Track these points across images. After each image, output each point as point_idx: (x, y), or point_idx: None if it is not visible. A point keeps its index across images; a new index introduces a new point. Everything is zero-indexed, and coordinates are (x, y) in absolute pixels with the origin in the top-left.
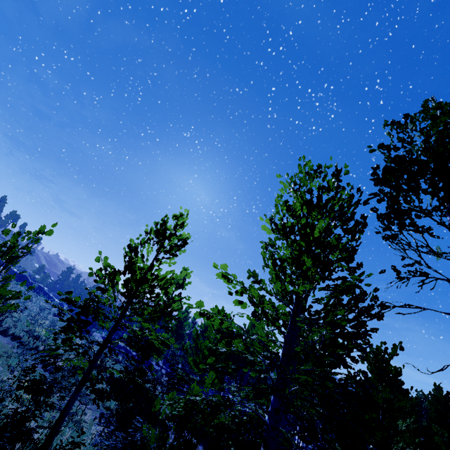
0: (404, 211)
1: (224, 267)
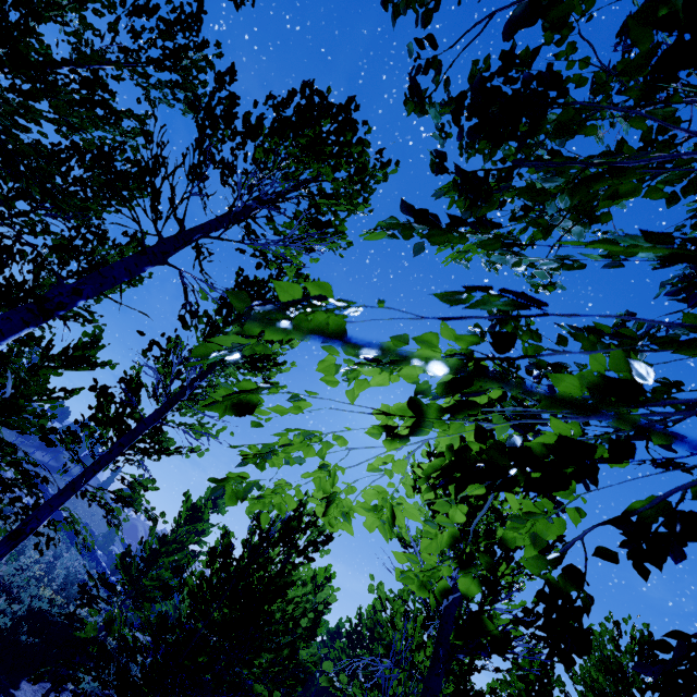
0: None
1: None
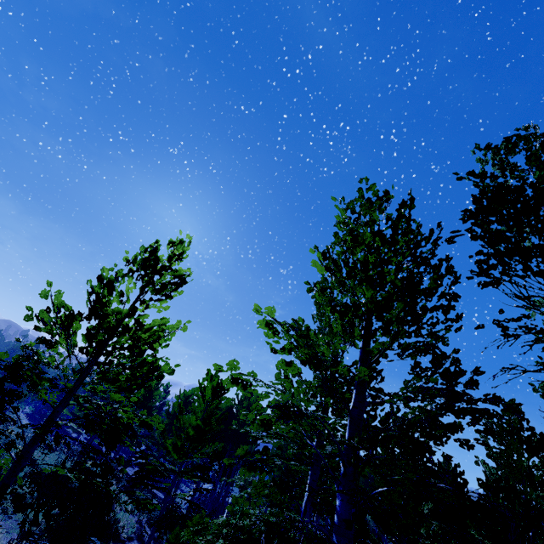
0: (539, 246)
1: (270, 312)
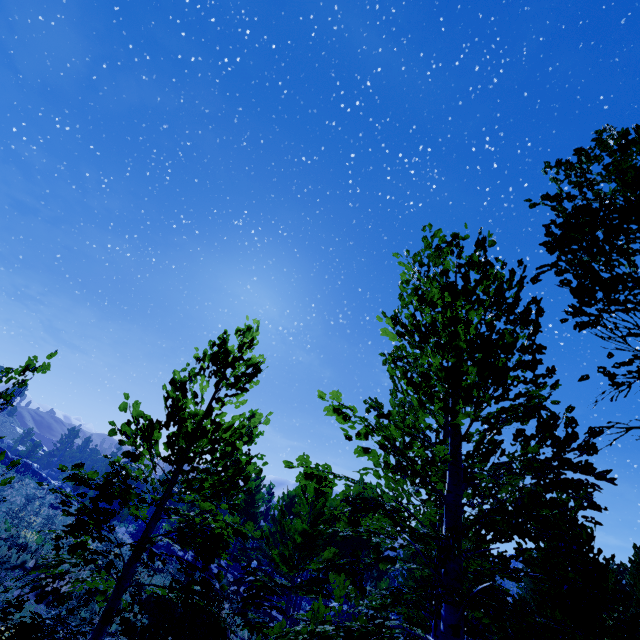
0: (618, 277)
1: (336, 396)
